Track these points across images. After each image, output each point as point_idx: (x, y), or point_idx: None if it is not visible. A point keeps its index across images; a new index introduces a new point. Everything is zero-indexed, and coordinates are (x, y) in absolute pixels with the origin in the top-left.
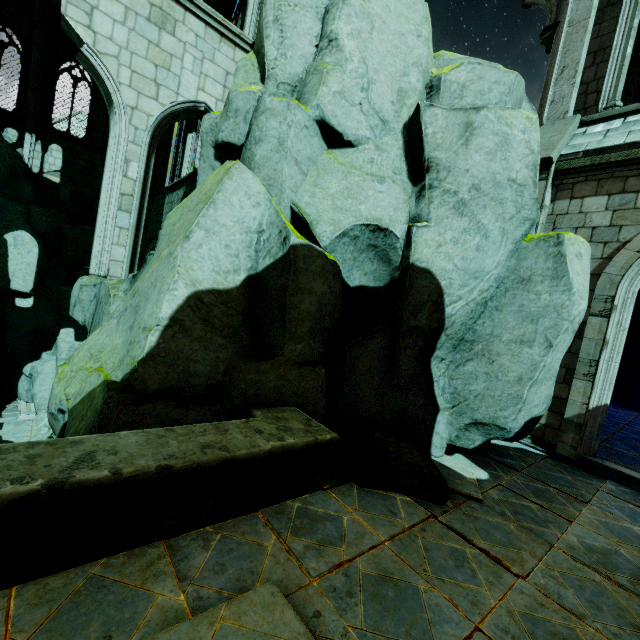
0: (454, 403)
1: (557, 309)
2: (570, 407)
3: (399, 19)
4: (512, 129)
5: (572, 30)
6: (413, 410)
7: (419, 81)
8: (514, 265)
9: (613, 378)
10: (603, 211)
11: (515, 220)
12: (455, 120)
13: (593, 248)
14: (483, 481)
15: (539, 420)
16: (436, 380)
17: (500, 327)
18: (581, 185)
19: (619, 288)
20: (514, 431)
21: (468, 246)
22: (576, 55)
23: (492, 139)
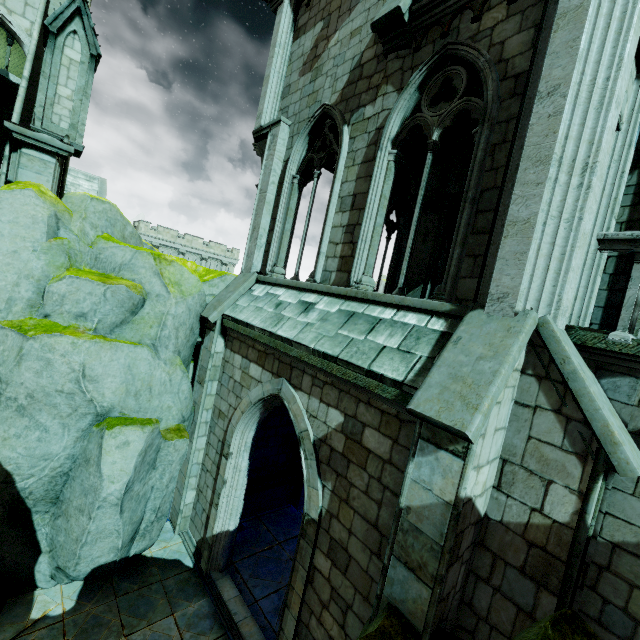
0: (51, 548)
1: (95, 490)
2: (209, 529)
3: (14, 240)
4: (56, 354)
5: (260, 197)
6: (11, 556)
7: (29, 290)
8: (86, 445)
9: (233, 509)
10: (239, 369)
11: (75, 416)
12: (18, 342)
13: (233, 398)
14: (48, 618)
15: (115, 563)
16: (40, 529)
17: (73, 494)
18: (235, 341)
19: (233, 439)
20: (82, 576)
21: (30, 439)
22: (259, 220)
23: (38, 362)
